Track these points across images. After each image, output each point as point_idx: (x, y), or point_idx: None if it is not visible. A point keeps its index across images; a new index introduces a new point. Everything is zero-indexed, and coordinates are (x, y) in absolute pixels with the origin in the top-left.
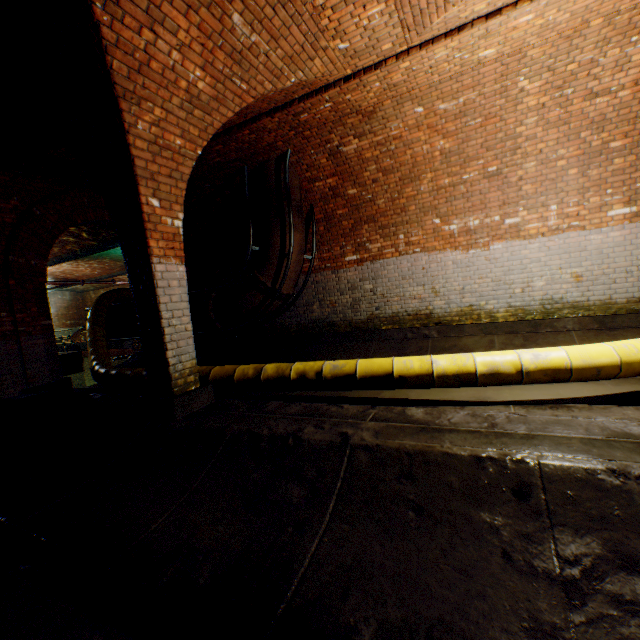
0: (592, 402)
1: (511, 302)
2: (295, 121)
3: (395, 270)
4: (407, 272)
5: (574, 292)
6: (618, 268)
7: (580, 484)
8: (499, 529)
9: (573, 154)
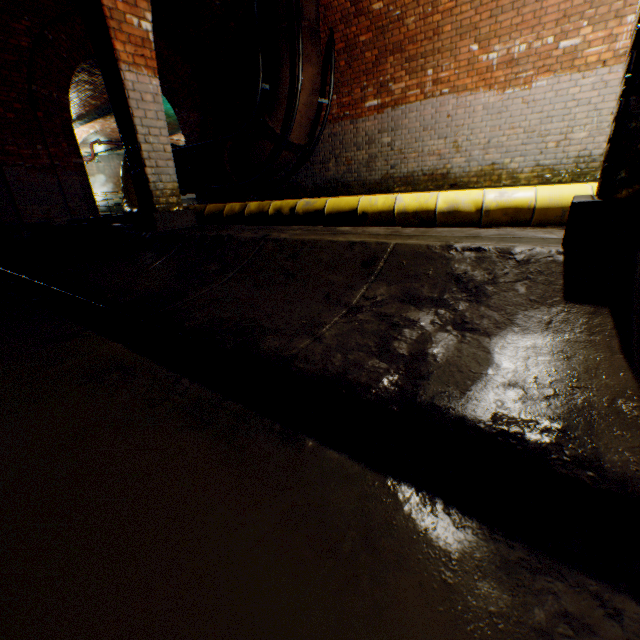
0: None
1: (540, 160)
2: None
3: (417, 119)
4: (430, 121)
5: None
6: None
7: (416, 256)
8: (335, 284)
9: None
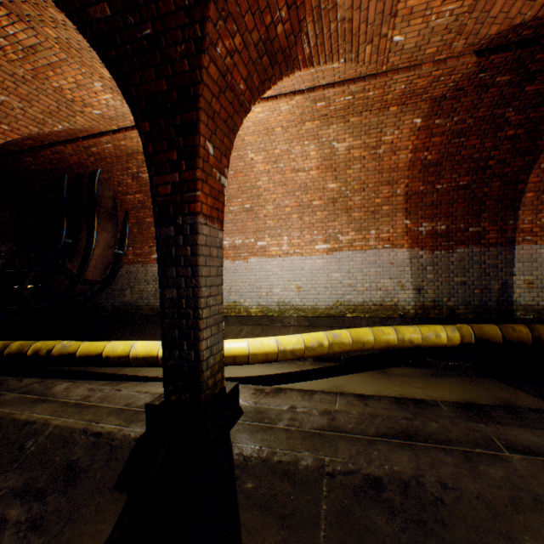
0: (244, 380)
1: (260, 302)
2: (89, 151)
3: None
4: None
5: (297, 298)
6: (321, 284)
7: (60, 439)
8: None
9: (294, 205)
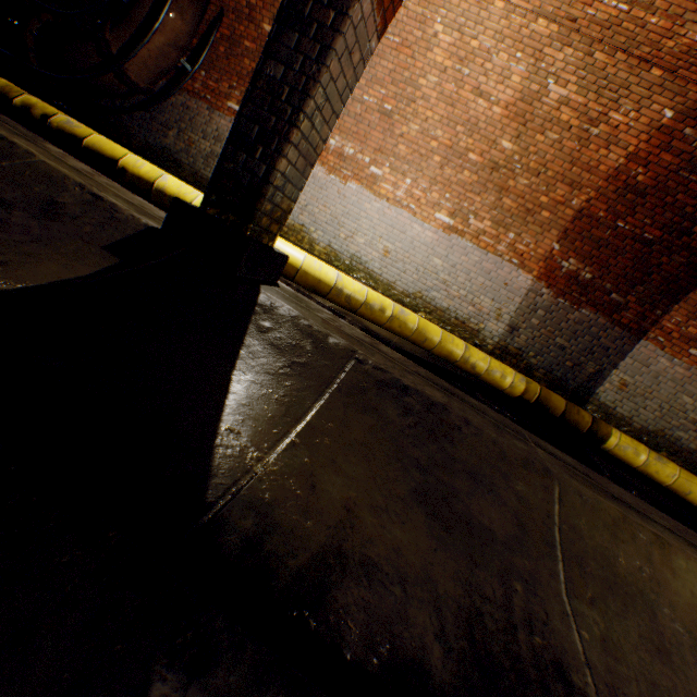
0: None
1: (333, 243)
2: None
3: None
4: None
5: (377, 263)
6: (414, 263)
7: (46, 176)
8: None
9: (445, 143)
